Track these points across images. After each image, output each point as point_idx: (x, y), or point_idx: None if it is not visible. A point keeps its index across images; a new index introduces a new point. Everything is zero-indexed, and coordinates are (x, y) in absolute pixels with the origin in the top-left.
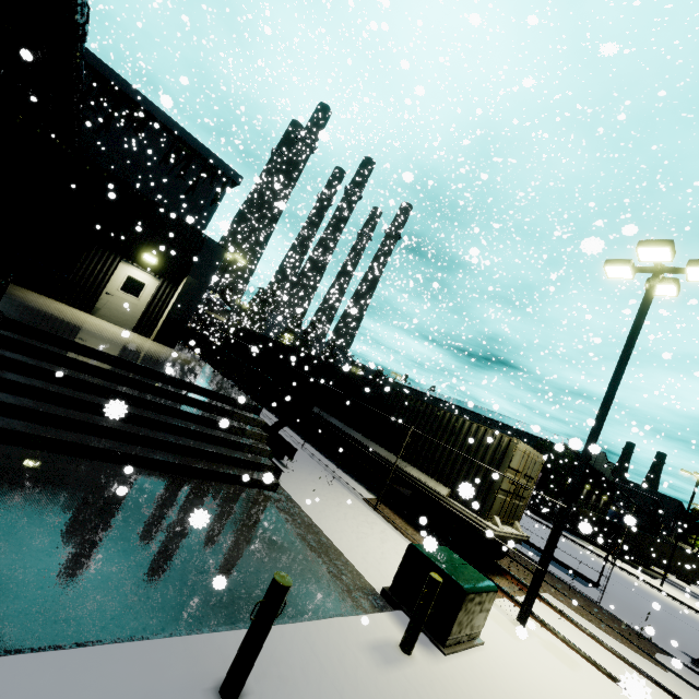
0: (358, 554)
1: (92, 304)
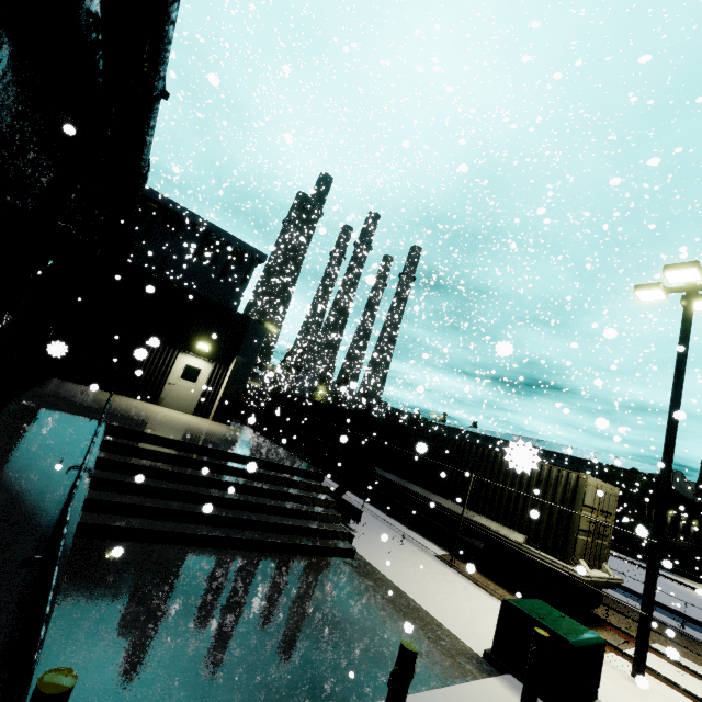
0: (449, 616)
1: (157, 395)
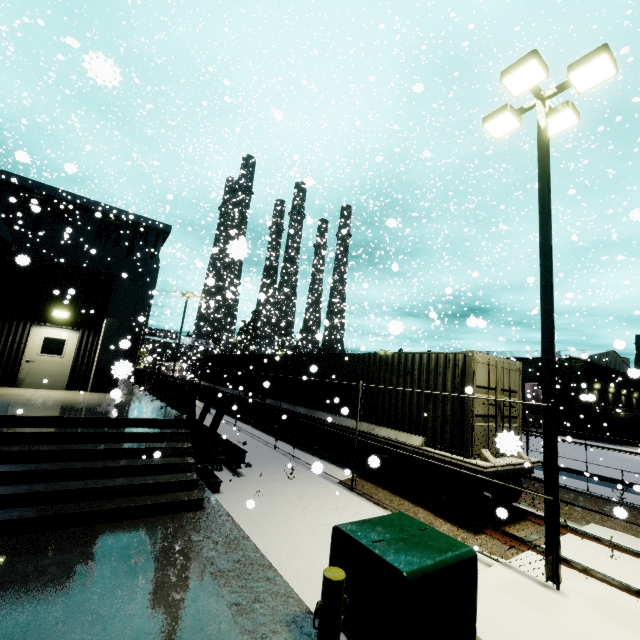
0: (304, 558)
1: (14, 376)
